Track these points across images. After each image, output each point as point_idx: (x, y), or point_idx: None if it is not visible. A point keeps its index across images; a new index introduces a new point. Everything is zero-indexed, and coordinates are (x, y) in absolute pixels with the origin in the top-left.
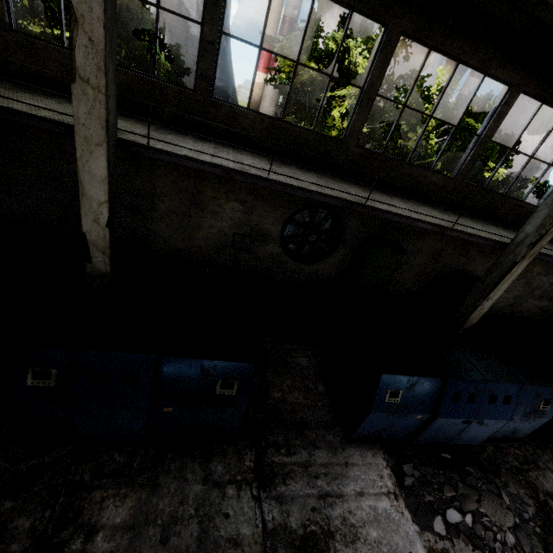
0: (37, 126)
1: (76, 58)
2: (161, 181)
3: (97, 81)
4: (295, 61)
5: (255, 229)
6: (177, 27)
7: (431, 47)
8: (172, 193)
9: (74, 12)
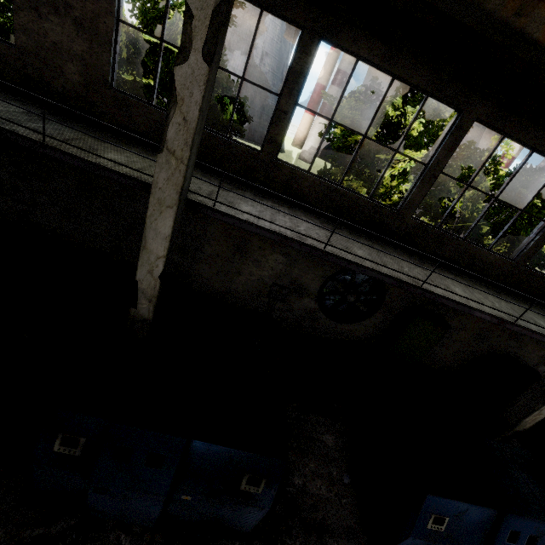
0: (117, 180)
1: (168, 133)
2: (212, 227)
3: (181, 153)
4: (363, 135)
5: (294, 282)
6: (241, 71)
7: (505, 135)
8: (220, 239)
9: (176, 95)
